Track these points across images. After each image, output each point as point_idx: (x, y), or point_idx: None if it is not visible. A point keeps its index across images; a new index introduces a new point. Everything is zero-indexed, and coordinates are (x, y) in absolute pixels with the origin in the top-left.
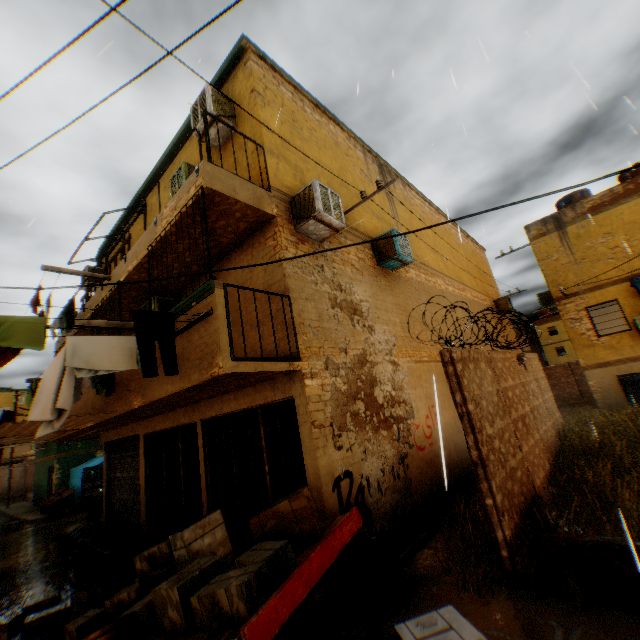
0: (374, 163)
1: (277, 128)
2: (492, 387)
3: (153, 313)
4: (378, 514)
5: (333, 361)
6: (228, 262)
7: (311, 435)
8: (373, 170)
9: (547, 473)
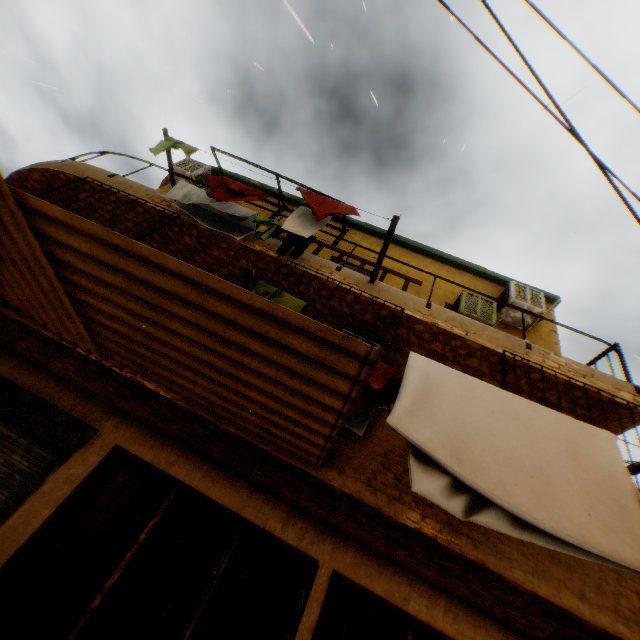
0: None
1: None
2: None
3: None
4: None
5: None
6: None
7: None
8: None
9: None
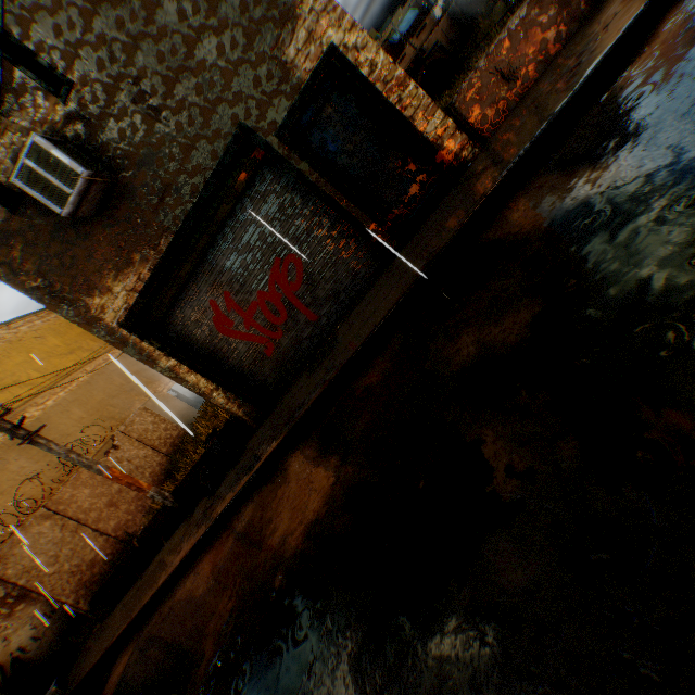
0: None
1: None
2: (55, 531)
3: None
4: (46, 650)
5: None
6: None
7: None
8: None
9: (151, 507)
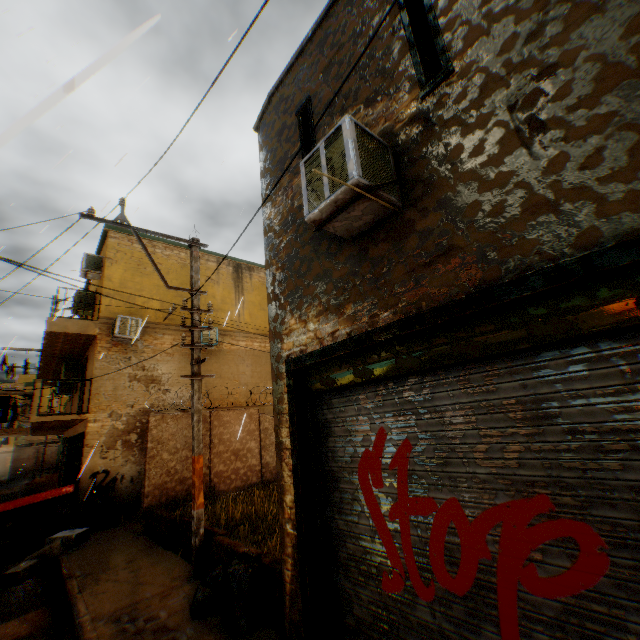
0: (229, 266)
1: (120, 276)
2: None
3: (1, 397)
4: (125, 493)
5: (118, 412)
6: (91, 350)
7: (85, 451)
8: (225, 272)
9: (250, 485)
